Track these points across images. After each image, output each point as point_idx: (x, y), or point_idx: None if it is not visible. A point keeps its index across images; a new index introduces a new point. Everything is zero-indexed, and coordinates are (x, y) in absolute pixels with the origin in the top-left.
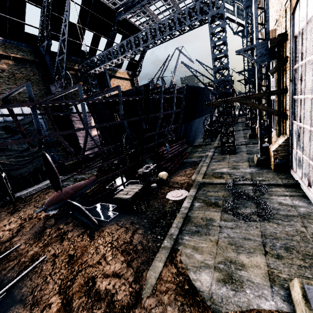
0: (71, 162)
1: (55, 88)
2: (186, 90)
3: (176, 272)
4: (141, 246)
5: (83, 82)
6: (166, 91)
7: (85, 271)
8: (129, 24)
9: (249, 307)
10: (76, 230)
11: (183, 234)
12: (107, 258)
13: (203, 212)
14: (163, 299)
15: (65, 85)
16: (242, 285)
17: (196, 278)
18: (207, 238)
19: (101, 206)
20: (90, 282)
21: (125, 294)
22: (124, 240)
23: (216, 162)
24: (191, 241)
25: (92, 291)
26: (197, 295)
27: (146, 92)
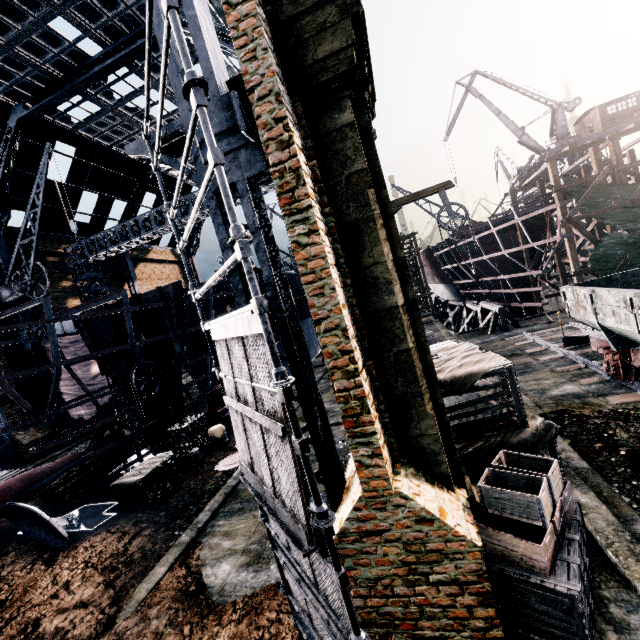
0: (39, 437)
1: (10, 292)
2: (260, 281)
3: (184, 574)
4: (141, 553)
5: (75, 277)
6: (228, 285)
7: (24, 615)
8: (169, 178)
9: (265, 584)
10: (20, 560)
11: (218, 518)
12: (72, 586)
13: None
14: (150, 613)
15: (33, 286)
16: (269, 562)
17: (212, 572)
18: (250, 515)
19: (87, 510)
20: (30, 627)
21: (89, 625)
22: (113, 552)
23: None
24: (226, 525)
25: (29, 639)
26: (204, 593)
27: (178, 294)
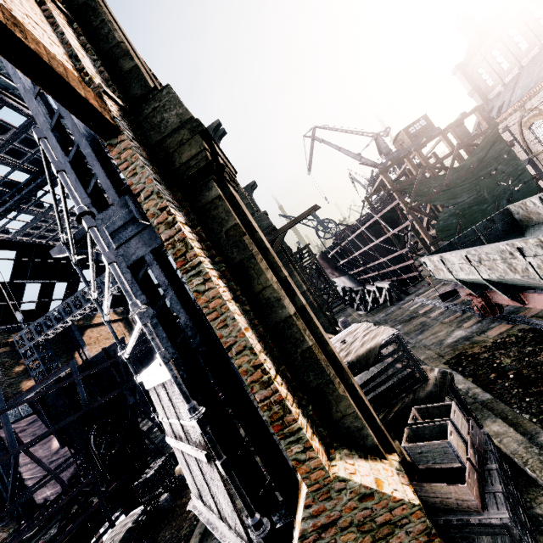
0: (3, 537)
1: None
2: None
3: None
4: None
5: (26, 360)
6: None
7: None
8: None
9: None
10: None
11: None
12: None
13: None
14: None
15: None
16: None
17: None
18: None
19: None
20: None
21: None
22: None
23: None
24: None
25: None
26: None
27: None
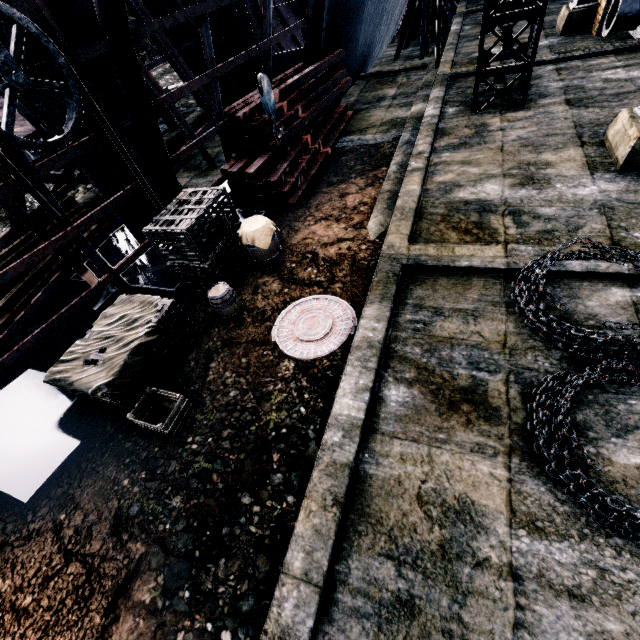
0: None
1: None
2: None
3: None
4: None
5: None
6: None
7: None
8: None
9: None
10: None
11: (339, 616)
12: None
13: (425, 450)
14: None
15: None
16: None
17: None
18: None
19: (28, 393)
20: None
21: None
22: None
23: (454, 151)
24: None
25: None
26: None
27: None
